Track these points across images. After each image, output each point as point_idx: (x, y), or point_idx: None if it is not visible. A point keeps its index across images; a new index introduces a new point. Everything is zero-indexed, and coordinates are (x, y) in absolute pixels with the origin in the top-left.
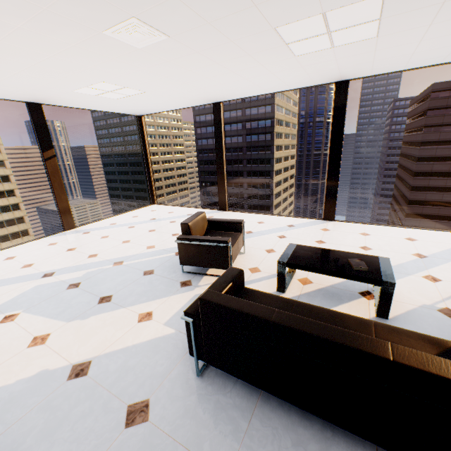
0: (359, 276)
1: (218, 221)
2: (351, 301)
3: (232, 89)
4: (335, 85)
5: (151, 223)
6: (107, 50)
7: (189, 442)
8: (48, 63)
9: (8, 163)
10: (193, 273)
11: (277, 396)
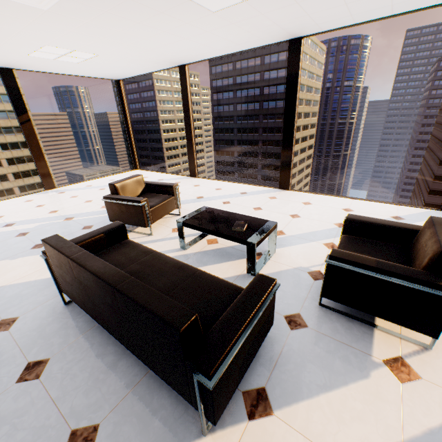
0: (231, 236)
1: (154, 184)
2: (238, 260)
3: (184, 50)
4: (289, 43)
5: None
6: (18, 13)
7: (25, 346)
8: None
9: (36, 128)
10: None
11: (95, 320)
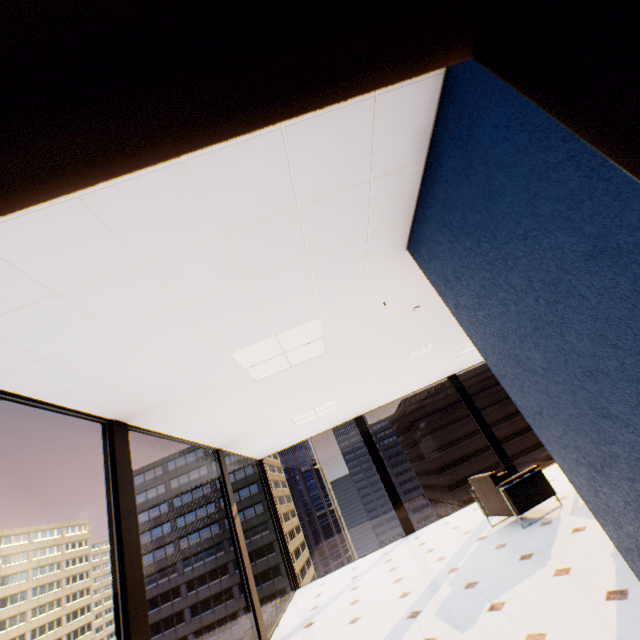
0: None
1: None
2: None
3: (392, 394)
4: (449, 378)
5: (368, 574)
6: (392, 364)
7: None
8: (344, 381)
9: None
10: (532, 522)
11: None
